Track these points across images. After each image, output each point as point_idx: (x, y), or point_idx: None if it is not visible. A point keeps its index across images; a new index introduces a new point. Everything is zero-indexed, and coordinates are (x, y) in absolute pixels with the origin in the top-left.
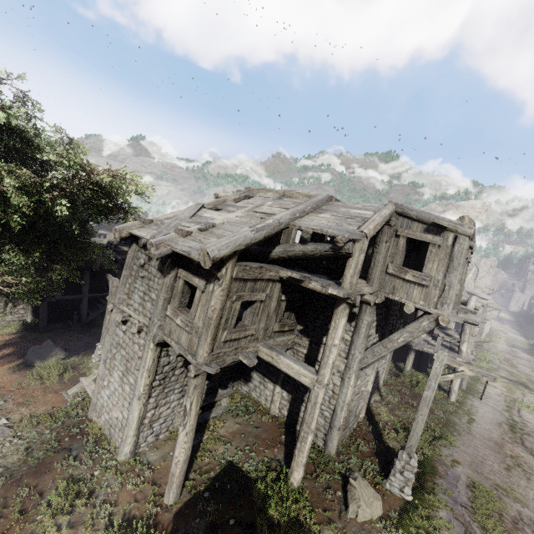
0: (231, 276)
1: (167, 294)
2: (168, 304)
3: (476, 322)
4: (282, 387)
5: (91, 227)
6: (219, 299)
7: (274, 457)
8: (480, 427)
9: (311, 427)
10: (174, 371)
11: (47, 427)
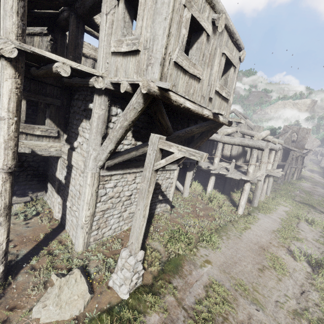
0: None
1: None
2: None
3: (262, 146)
4: (58, 193)
5: None
6: None
7: (16, 252)
8: (251, 233)
9: None
10: None
11: None
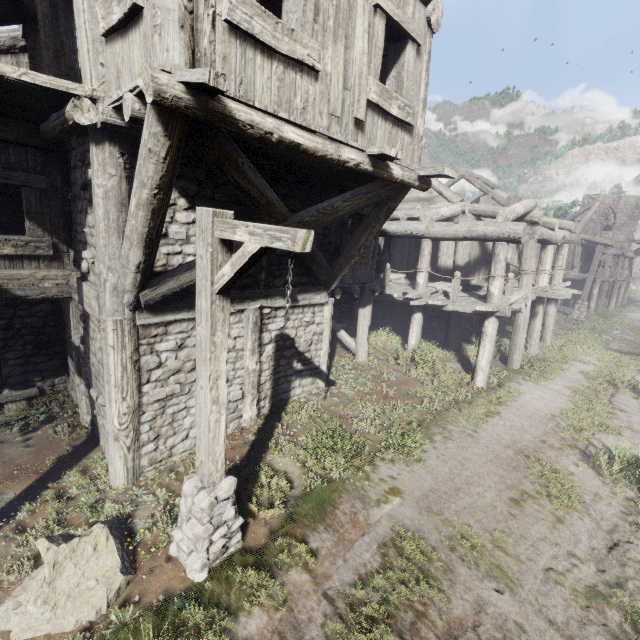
0: None
1: None
2: None
3: (516, 234)
4: (81, 375)
5: None
6: None
7: None
8: (500, 424)
9: None
10: None
11: None
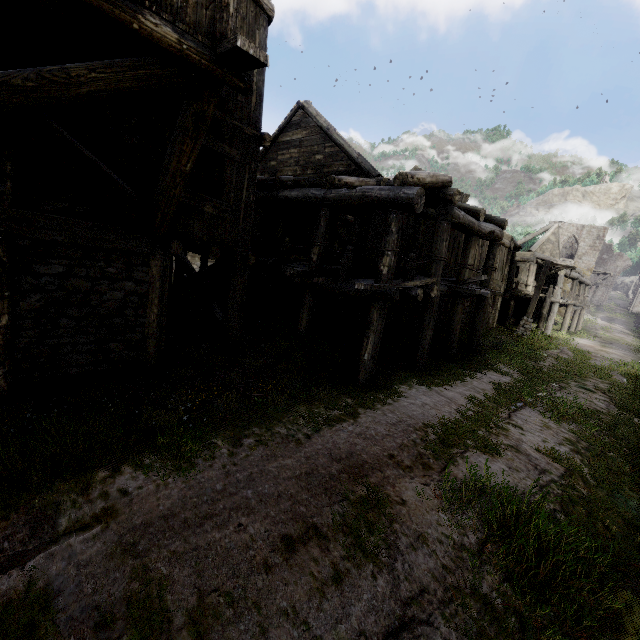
0: None
1: None
2: None
3: (409, 199)
4: None
5: None
6: None
7: None
8: (346, 429)
9: None
10: None
11: None
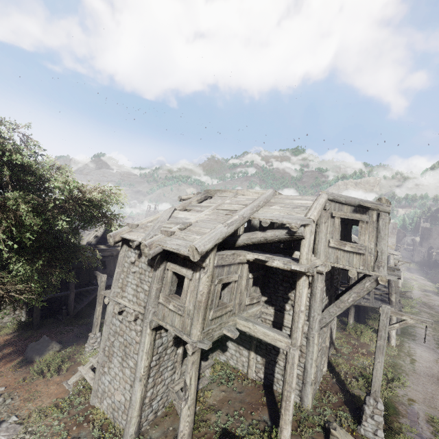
0: (213, 264)
1: (158, 285)
2: (160, 293)
3: (399, 276)
4: (256, 352)
5: (79, 233)
6: (205, 284)
7: (260, 419)
8: (421, 366)
9: (292, 386)
10: (166, 351)
11: (54, 419)
